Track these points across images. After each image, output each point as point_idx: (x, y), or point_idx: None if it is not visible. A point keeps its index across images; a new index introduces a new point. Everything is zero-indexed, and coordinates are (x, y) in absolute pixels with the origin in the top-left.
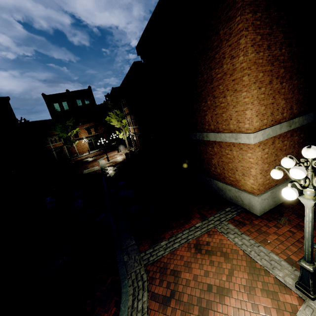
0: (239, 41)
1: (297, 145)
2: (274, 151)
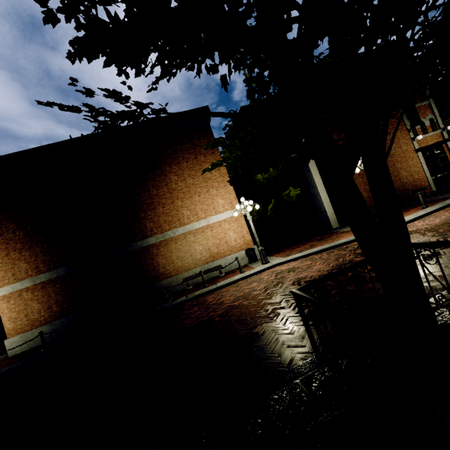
0: None
1: (54, 294)
2: (23, 301)
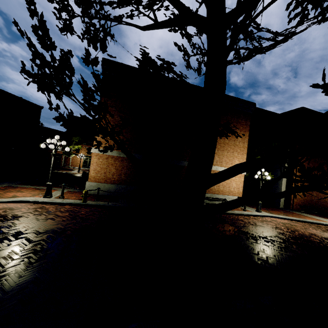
0: None
1: (126, 168)
2: (107, 163)
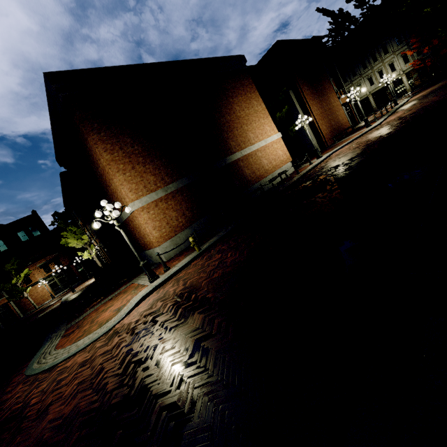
0: (96, 150)
1: (184, 202)
2: (160, 211)
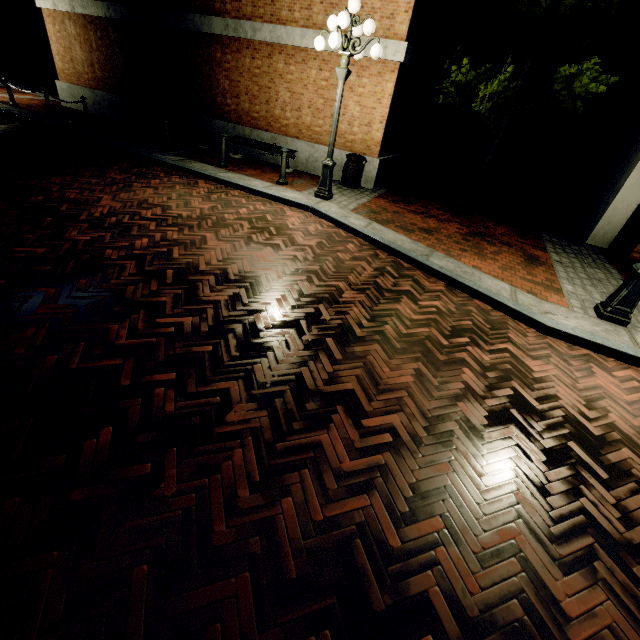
0: None
1: (96, 47)
2: (67, 35)
